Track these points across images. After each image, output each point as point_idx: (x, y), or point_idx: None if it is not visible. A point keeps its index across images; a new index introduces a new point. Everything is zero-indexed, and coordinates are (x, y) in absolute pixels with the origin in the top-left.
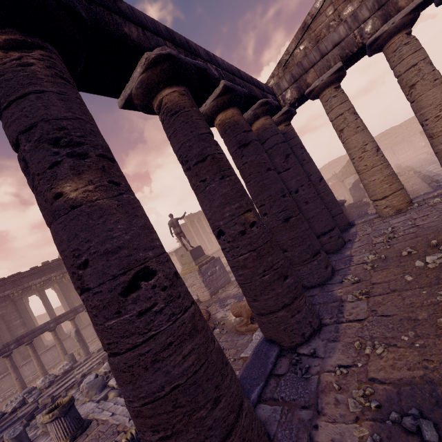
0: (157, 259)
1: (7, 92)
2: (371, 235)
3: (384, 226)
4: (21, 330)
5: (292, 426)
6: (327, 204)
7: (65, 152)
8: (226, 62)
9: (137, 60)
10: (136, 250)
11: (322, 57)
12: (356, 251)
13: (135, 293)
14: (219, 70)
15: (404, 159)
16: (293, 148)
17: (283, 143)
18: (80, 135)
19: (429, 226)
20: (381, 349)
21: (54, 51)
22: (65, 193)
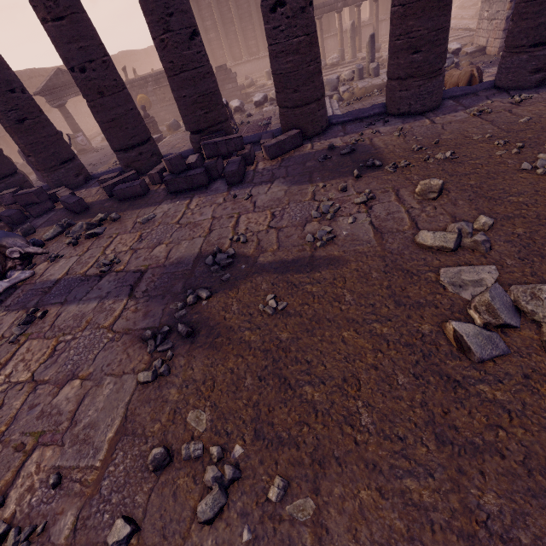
0: None
1: None
2: None
3: None
4: None
5: (333, 134)
6: None
7: None
8: None
9: None
10: None
11: None
12: None
13: (274, 14)
14: None
15: None
16: None
17: None
18: None
19: None
20: (397, 135)
21: None
22: None
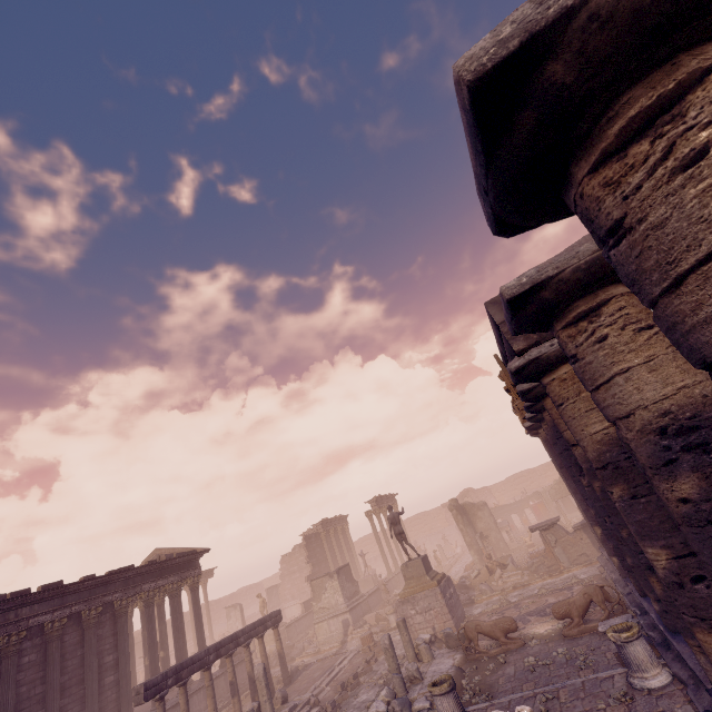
0: None
1: None
2: None
3: None
4: (110, 676)
5: None
6: None
7: None
8: None
9: None
10: None
11: None
12: None
13: None
14: None
15: None
16: None
17: None
18: None
19: None
20: None
21: None
22: None
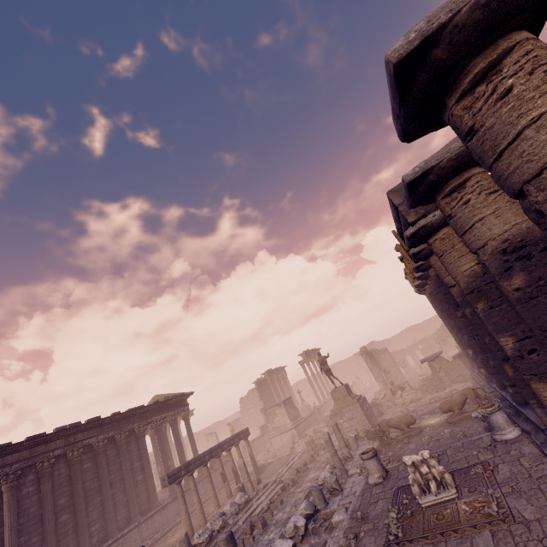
0: None
1: None
2: None
3: None
4: (139, 475)
5: None
6: None
7: None
8: None
9: None
10: None
11: None
12: None
13: None
14: None
15: None
16: None
17: None
18: None
19: None
20: None
21: None
22: None
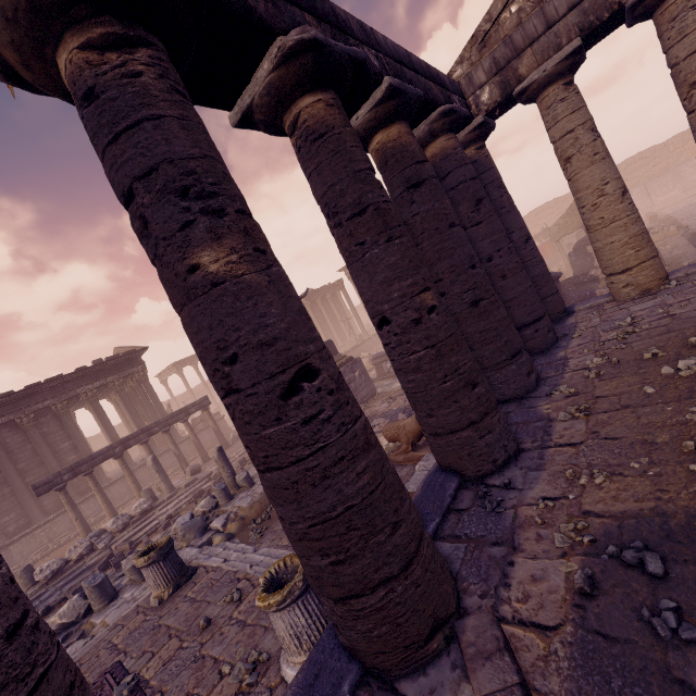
0: (320, 355)
1: (114, 118)
2: (598, 329)
3: (620, 316)
4: (71, 456)
5: (480, 563)
6: (534, 279)
7: (198, 208)
8: (390, 41)
9: (265, 50)
10: (295, 342)
11: (549, 28)
12: (574, 351)
13: (297, 396)
14: (381, 58)
15: (663, 205)
16: (487, 187)
17: (473, 181)
18: (212, 181)
19: (690, 317)
20: (602, 479)
21: (162, 47)
22: (203, 266)
